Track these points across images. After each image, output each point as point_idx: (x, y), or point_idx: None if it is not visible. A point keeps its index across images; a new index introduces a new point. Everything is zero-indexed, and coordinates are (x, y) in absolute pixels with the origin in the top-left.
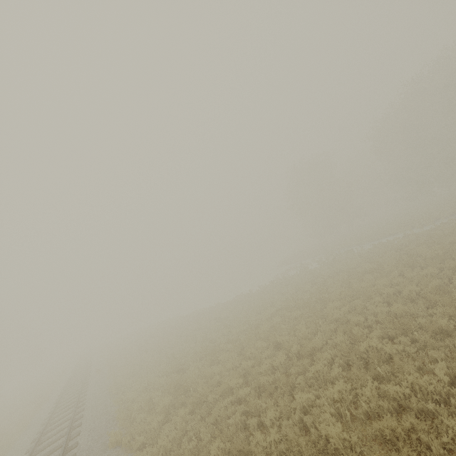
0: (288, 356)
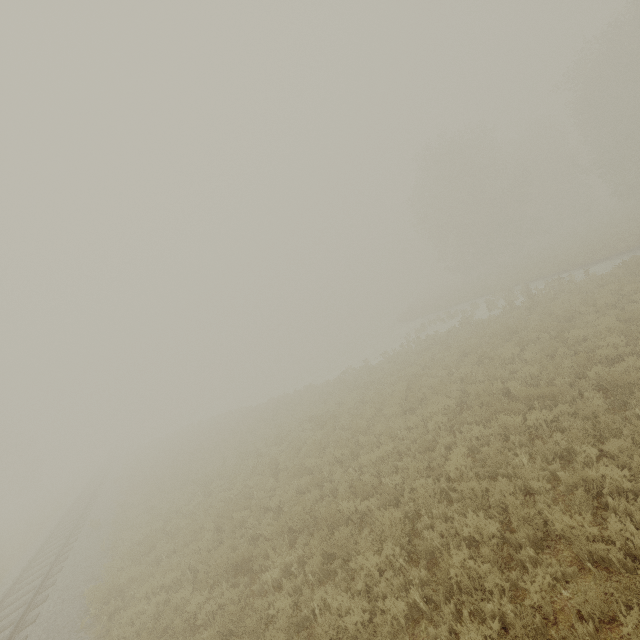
0: (633, 606)
